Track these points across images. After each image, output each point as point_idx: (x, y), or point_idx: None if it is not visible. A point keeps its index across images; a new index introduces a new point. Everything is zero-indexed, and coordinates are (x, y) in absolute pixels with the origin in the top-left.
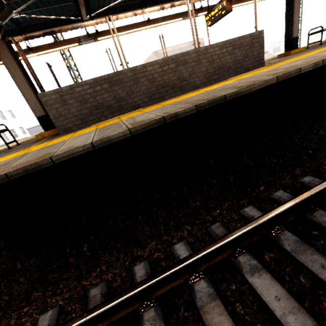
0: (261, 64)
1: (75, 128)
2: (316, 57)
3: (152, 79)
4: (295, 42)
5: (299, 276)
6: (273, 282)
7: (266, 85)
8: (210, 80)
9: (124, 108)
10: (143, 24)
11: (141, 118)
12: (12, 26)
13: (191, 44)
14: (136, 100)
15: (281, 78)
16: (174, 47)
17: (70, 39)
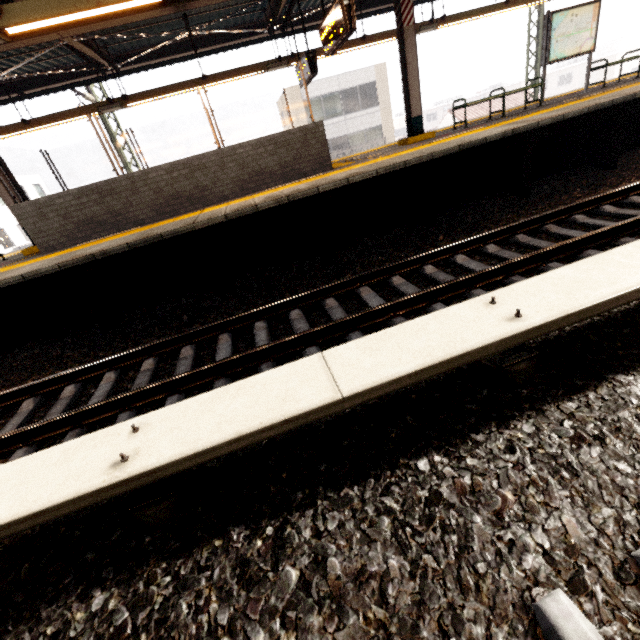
0: (326, 167)
1: (60, 247)
2: (320, 182)
3: (158, 189)
4: (418, 124)
5: (129, 384)
6: (110, 385)
7: (213, 223)
8: (245, 190)
9: (122, 224)
10: (197, 82)
11: (92, 249)
12: (7, 80)
13: (361, 74)
14: (138, 215)
15: (232, 216)
16: (327, 80)
17: (84, 108)
